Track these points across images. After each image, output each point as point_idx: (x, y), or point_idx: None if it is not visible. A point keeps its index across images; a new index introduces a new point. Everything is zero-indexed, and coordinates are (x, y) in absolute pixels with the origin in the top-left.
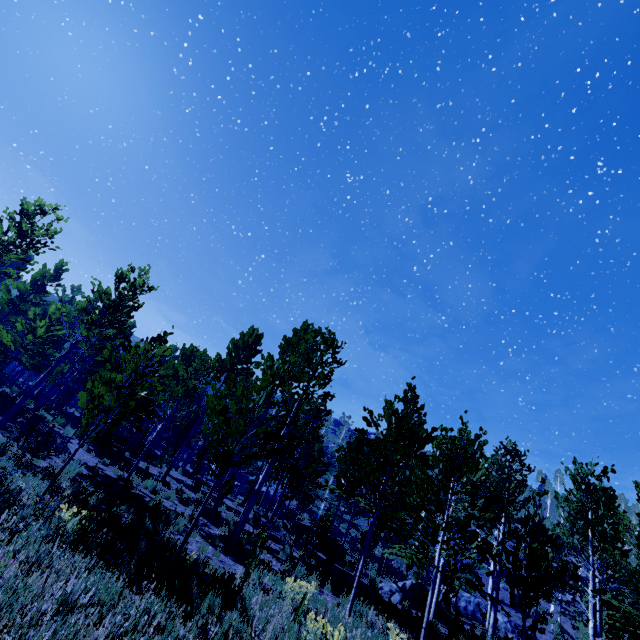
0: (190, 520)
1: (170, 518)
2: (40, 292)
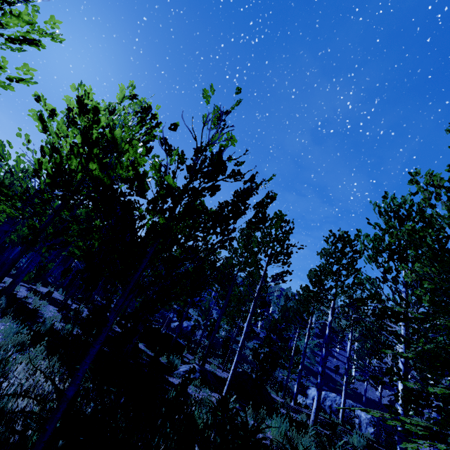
0: None
1: None
2: None
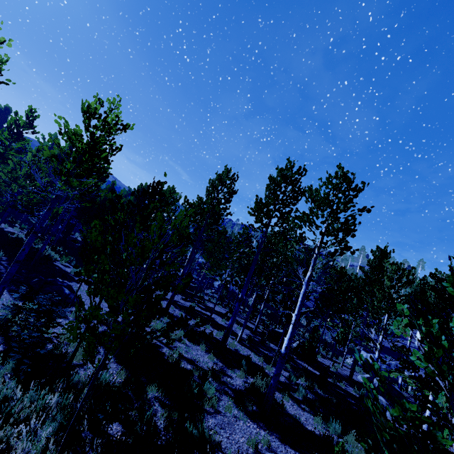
0: (212, 375)
1: (194, 378)
2: (19, 140)
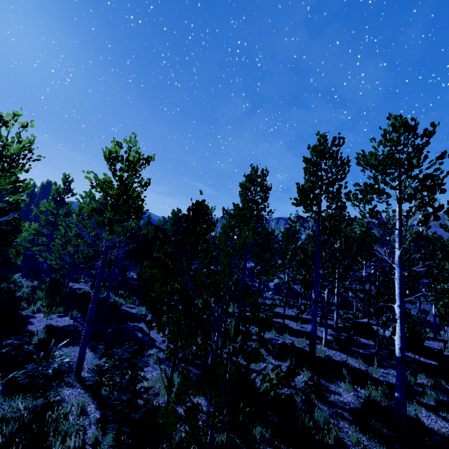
0: (316, 396)
1: (298, 405)
2: (63, 206)
